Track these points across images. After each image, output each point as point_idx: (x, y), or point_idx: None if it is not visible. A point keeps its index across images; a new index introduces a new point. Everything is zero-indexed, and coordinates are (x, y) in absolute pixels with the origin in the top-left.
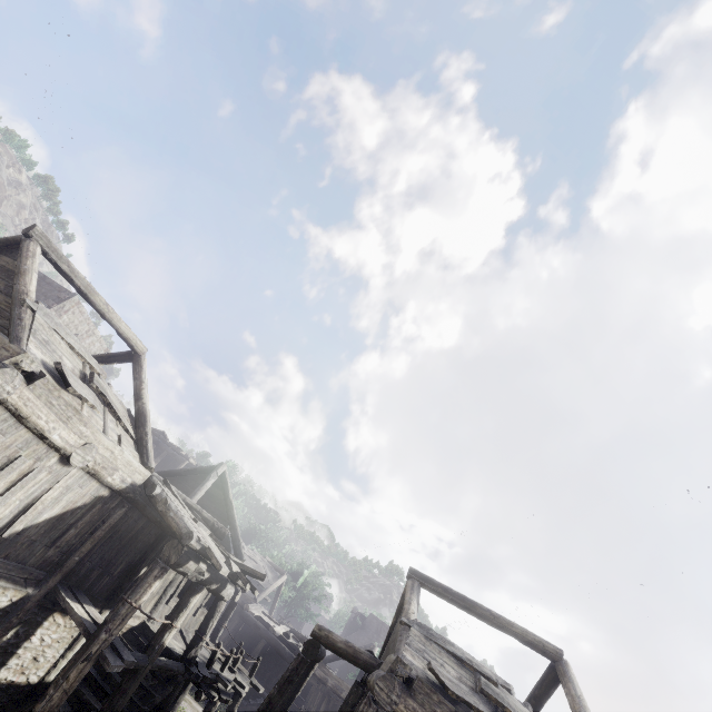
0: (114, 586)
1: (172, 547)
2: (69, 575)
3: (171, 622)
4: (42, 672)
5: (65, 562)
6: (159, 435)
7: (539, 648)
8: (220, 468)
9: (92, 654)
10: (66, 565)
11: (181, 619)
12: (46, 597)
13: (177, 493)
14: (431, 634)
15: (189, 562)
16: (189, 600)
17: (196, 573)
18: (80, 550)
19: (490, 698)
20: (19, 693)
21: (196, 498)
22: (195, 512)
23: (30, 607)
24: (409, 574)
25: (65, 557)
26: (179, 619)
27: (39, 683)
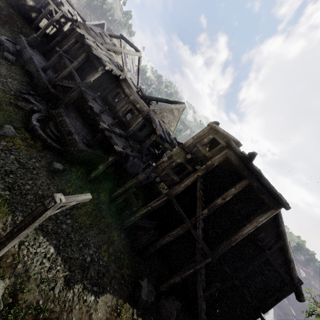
0: (57, 20)
1: (56, 0)
2: (43, 7)
3: (64, 25)
4: (48, 31)
5: (40, 1)
6: (112, 31)
7: (136, 50)
8: (102, 20)
9: (43, 14)
10: (41, 2)
11: (66, 26)
12: (40, 9)
13: (74, 7)
14: (102, 30)
15: (61, 7)
16: (67, 22)
17: (66, 14)
18: (43, 0)
19: (100, 34)
20: (45, 33)
21: (90, 23)
22: (74, 10)
23: (37, 9)
24: (120, 35)
25: (40, 0)
26: (66, 26)
27: (48, 34)
